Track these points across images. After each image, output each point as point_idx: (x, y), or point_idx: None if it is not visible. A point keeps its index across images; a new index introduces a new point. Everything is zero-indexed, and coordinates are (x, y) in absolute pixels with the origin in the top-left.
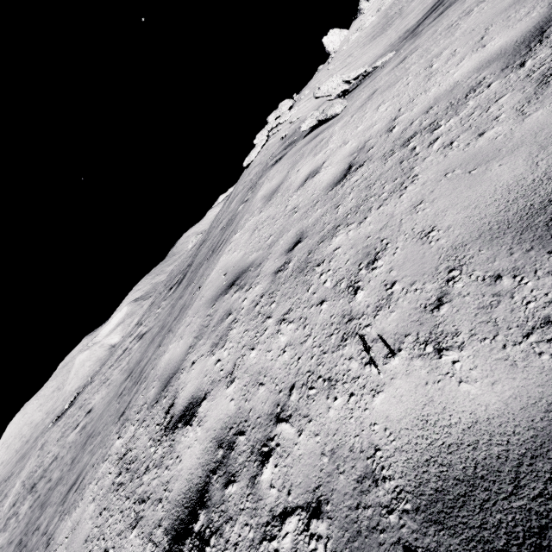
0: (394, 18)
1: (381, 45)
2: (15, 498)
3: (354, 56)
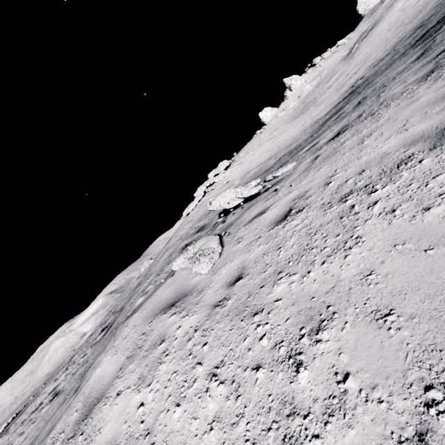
0: (310, 105)
1: (298, 126)
2: None
3: (278, 131)
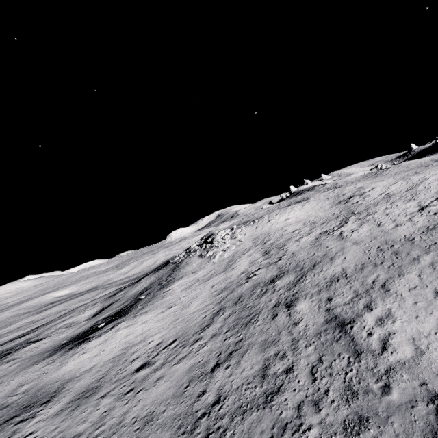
0: None
1: None
2: (330, 199)
3: None
